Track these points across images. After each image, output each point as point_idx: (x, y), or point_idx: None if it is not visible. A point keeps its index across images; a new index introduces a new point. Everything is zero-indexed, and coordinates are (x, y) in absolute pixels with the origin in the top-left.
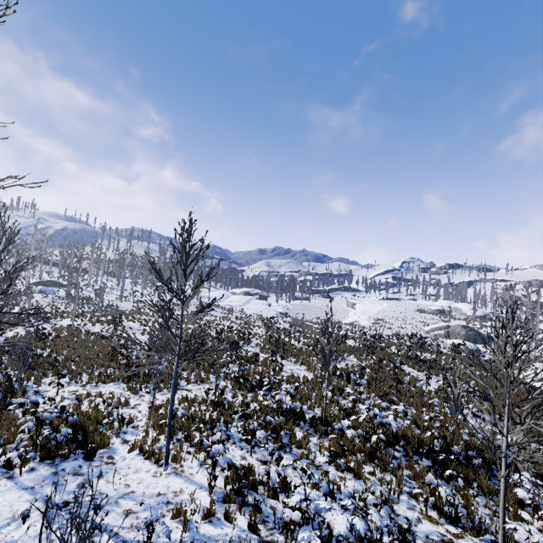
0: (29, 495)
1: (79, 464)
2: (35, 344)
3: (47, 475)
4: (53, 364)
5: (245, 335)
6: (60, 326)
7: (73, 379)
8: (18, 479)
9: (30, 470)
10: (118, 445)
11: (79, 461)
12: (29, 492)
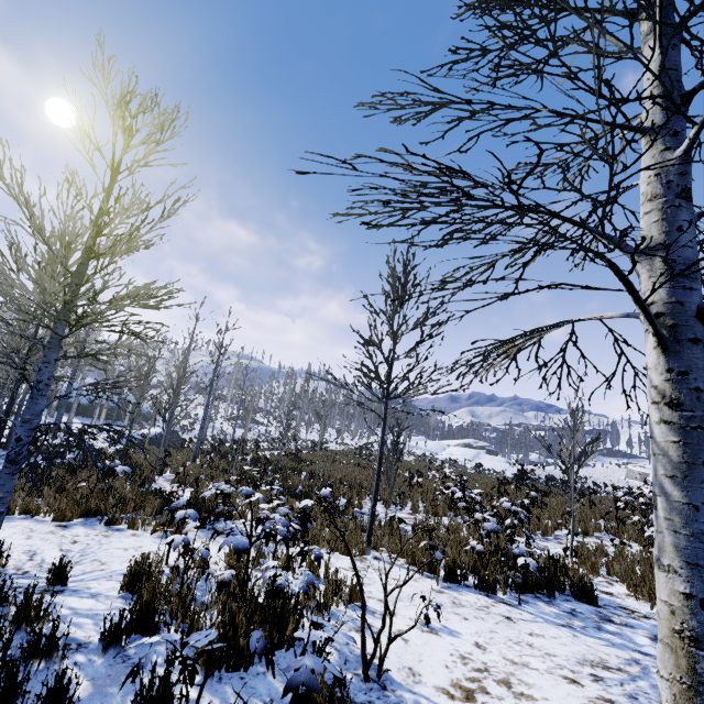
0: (585, 636)
1: (590, 608)
2: (299, 466)
3: (561, 613)
4: (348, 485)
5: (565, 483)
6: (301, 453)
7: (390, 505)
8: (524, 609)
9: (521, 600)
10: (600, 594)
11: (582, 604)
12: (576, 632)
